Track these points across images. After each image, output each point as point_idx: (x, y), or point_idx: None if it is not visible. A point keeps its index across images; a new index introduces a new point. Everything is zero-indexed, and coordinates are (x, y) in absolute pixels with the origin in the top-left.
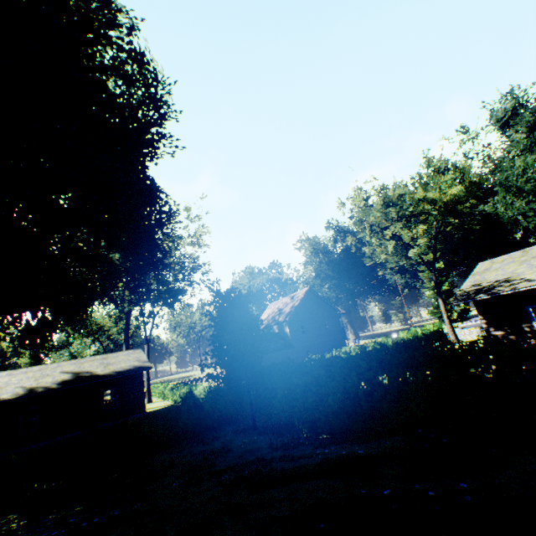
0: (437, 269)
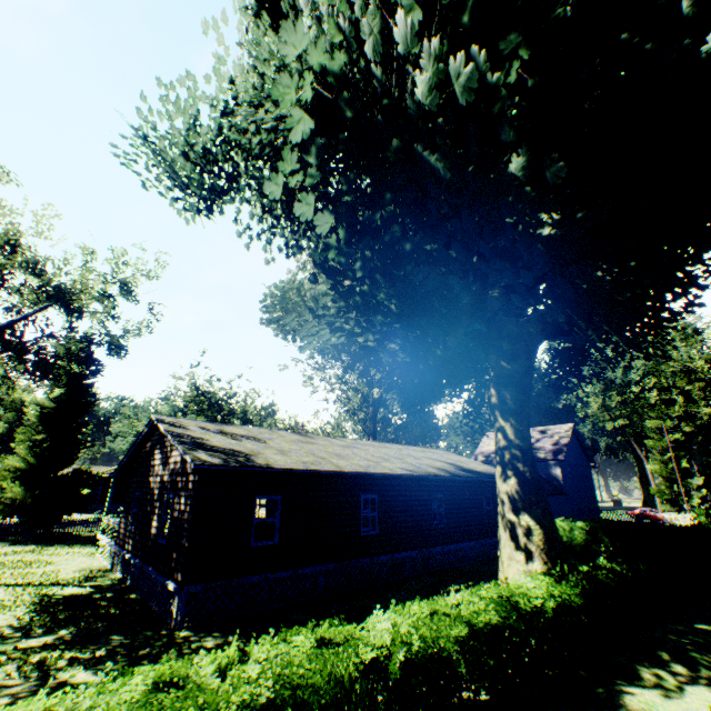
0: (673, 440)
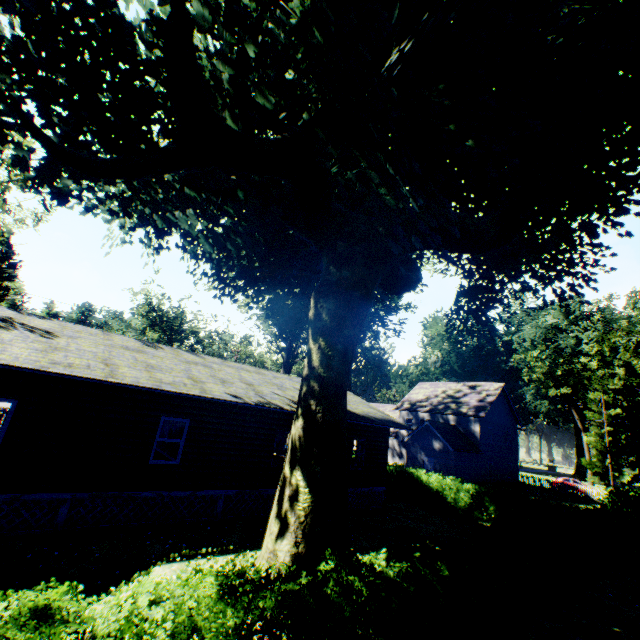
0: (614, 415)
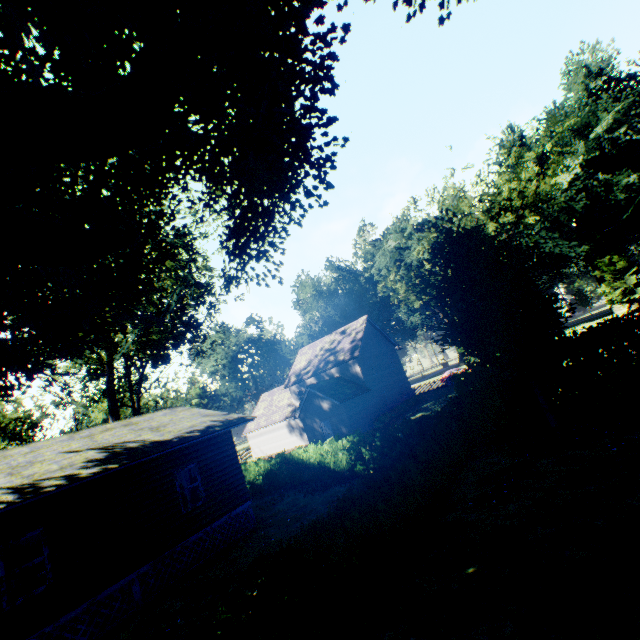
0: None
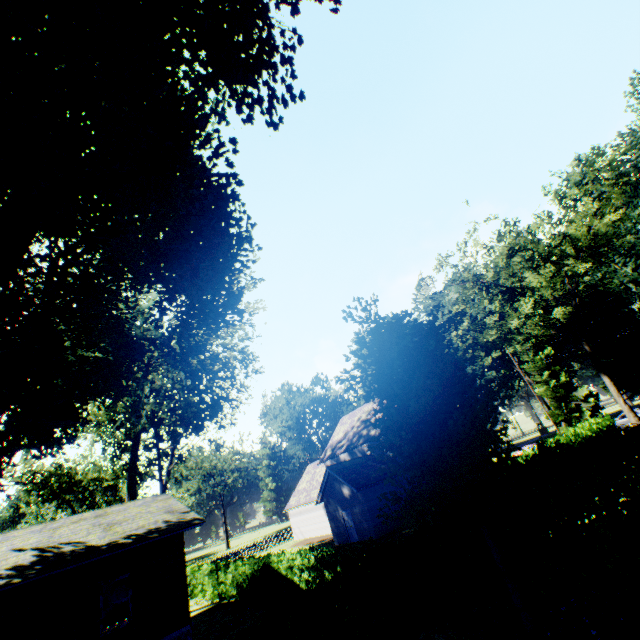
0: (545, 356)
